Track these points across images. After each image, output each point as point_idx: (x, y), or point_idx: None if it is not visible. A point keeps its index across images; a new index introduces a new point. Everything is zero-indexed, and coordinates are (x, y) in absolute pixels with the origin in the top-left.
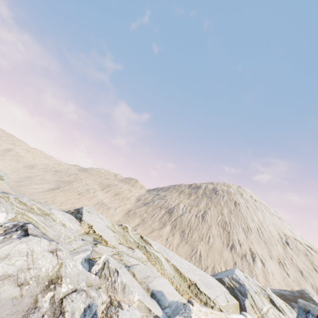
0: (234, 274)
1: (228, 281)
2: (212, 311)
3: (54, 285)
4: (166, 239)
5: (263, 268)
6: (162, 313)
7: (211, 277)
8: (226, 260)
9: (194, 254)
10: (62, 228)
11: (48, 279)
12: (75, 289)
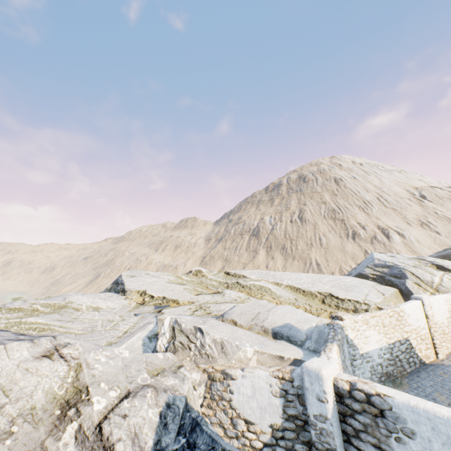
0: (375, 260)
1: (371, 271)
2: (372, 314)
3: (76, 409)
4: (265, 267)
5: (403, 241)
6: (302, 352)
7: (347, 277)
8: (353, 254)
9: (309, 267)
10: (95, 315)
11: (59, 405)
12: (126, 393)
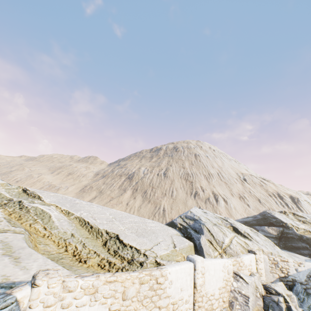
0: (189, 212)
1: (181, 221)
2: (112, 277)
3: None
4: (126, 204)
5: (226, 206)
6: None
7: (154, 222)
8: (191, 208)
9: (157, 211)
10: None
11: None
12: None
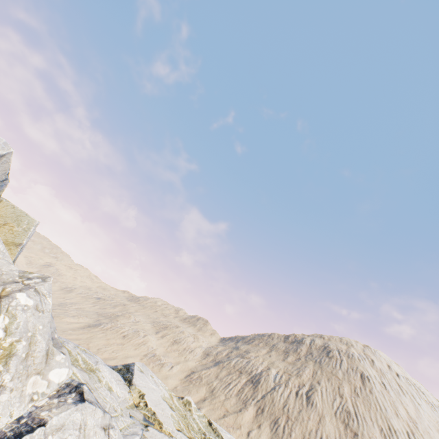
0: None
1: None
2: None
3: None
4: (247, 433)
5: None
6: None
7: None
8: None
9: None
10: (108, 394)
11: None
12: None
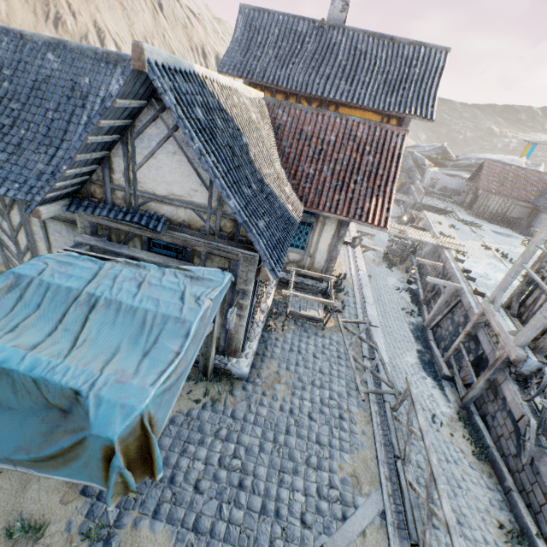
0: None
1: None
2: None
3: None
4: None
5: None
6: None
7: None
8: None
9: None
10: None
11: None
12: None
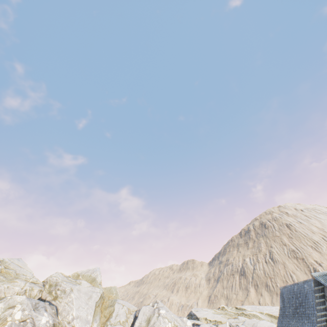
0: None
1: None
2: None
3: None
4: (258, 303)
5: None
6: None
7: None
8: None
9: None
10: None
11: None
12: None
